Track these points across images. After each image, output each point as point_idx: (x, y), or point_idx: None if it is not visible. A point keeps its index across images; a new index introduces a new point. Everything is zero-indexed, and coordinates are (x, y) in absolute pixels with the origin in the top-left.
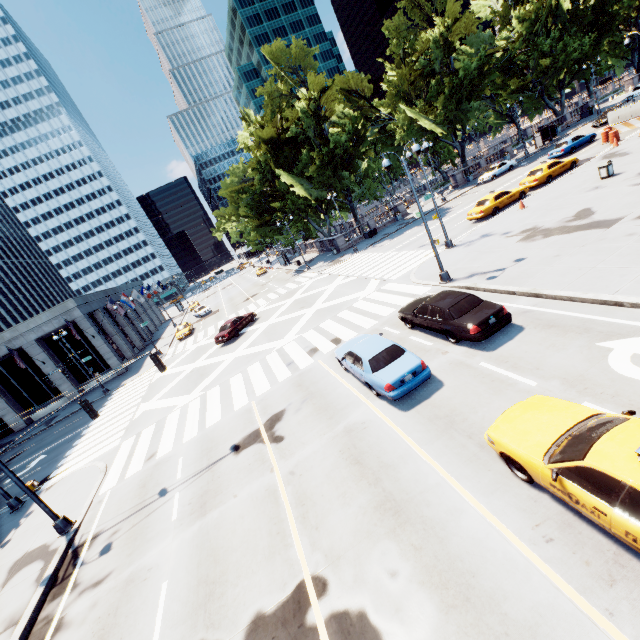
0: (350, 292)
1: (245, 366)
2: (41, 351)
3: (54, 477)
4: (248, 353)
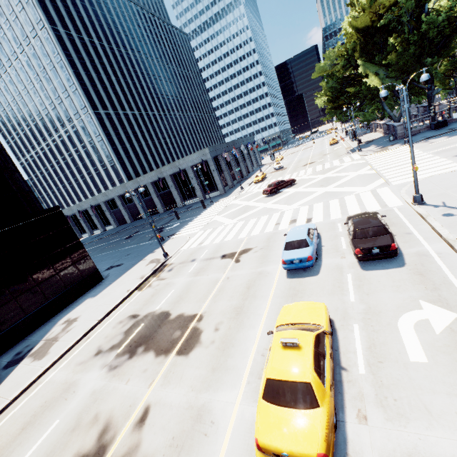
0: (356, 184)
1: (262, 215)
2: (192, 172)
3: (176, 235)
4: (270, 207)
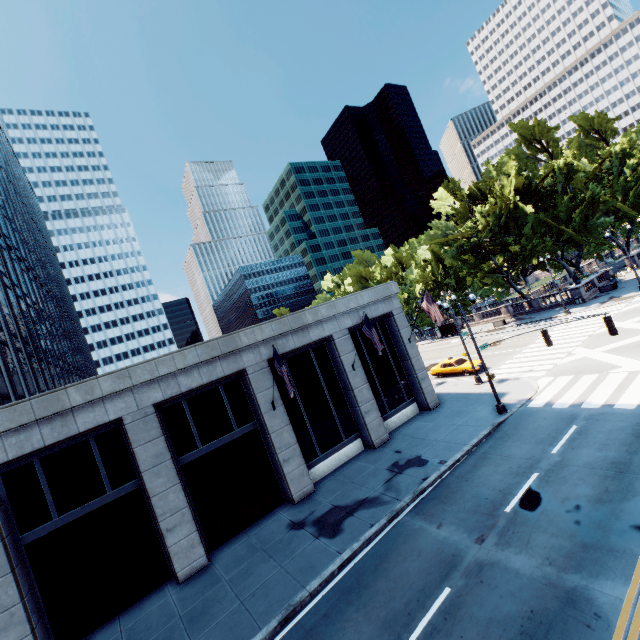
0: None
1: None
2: (352, 348)
3: None
4: None
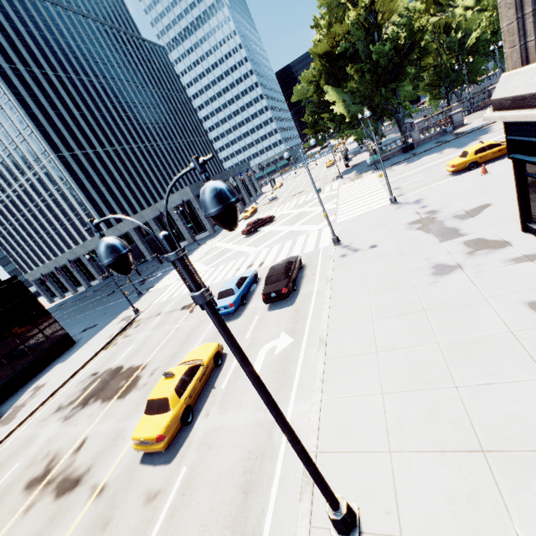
0: (315, 222)
1: (231, 260)
2: (176, 214)
3: (154, 287)
4: (241, 250)
